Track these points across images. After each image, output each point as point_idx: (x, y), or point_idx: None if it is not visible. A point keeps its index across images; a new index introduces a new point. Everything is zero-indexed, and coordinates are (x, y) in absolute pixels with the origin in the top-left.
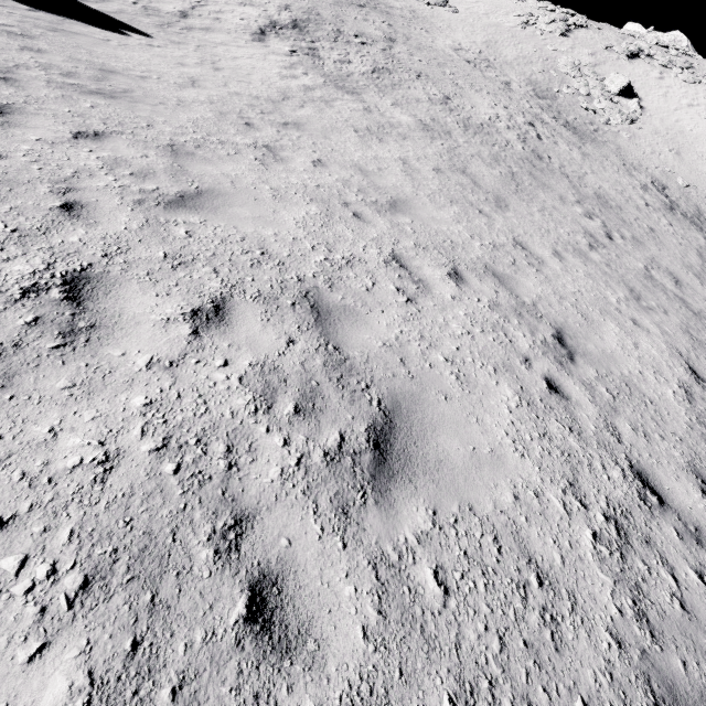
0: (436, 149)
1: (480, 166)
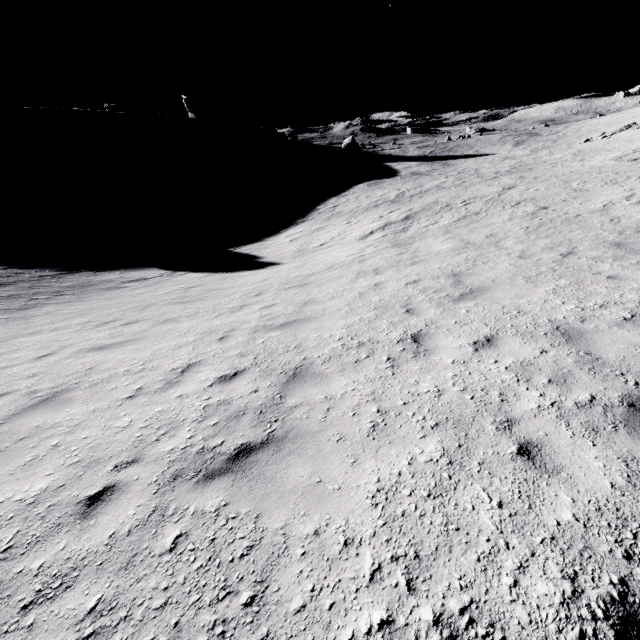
0: (448, 262)
1: (504, 261)
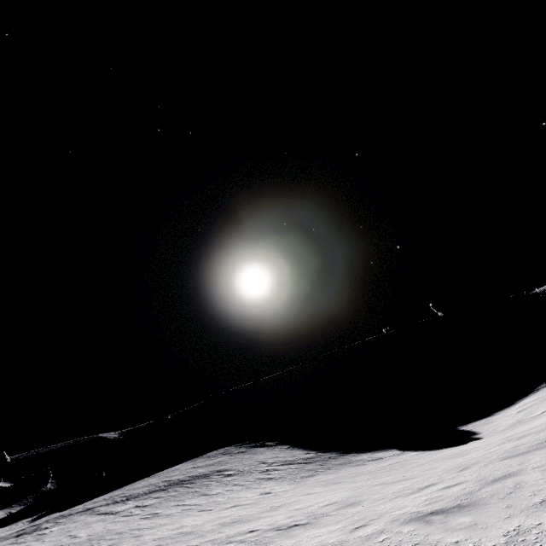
0: None
1: None
